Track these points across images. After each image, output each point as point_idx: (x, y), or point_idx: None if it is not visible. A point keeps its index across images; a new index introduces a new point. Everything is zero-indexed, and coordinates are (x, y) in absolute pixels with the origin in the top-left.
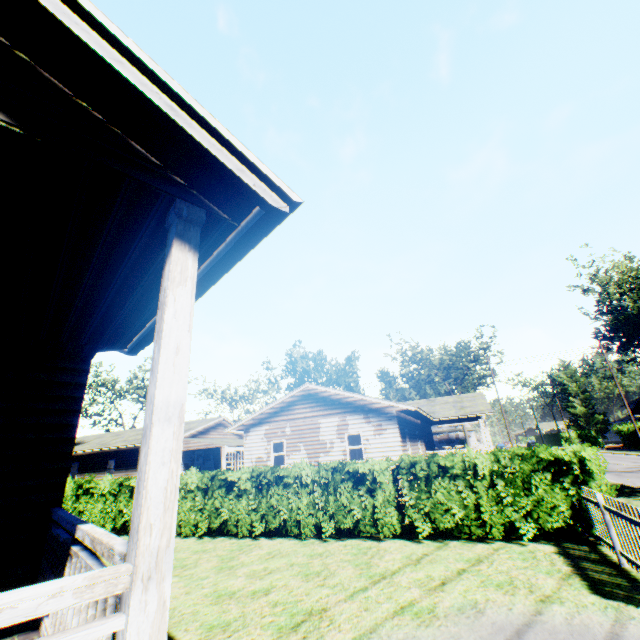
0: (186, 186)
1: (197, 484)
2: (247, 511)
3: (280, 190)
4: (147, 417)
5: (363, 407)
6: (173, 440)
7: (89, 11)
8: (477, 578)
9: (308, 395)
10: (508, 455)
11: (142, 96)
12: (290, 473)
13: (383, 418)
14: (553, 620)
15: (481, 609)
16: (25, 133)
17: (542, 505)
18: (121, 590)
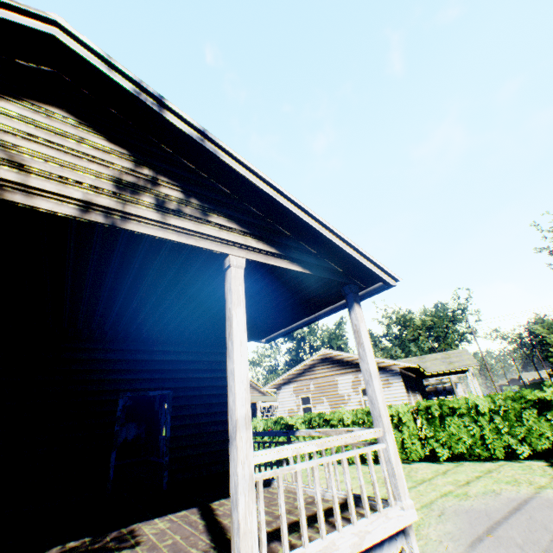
0: (349, 276)
1: (263, 428)
2: None
3: (394, 277)
4: (365, 377)
5: None
6: (378, 385)
7: (339, 234)
8: (491, 479)
9: (325, 358)
10: (501, 397)
11: (351, 256)
12: (333, 417)
13: (389, 374)
14: (547, 495)
15: (498, 492)
16: (313, 275)
17: (532, 433)
18: (381, 435)
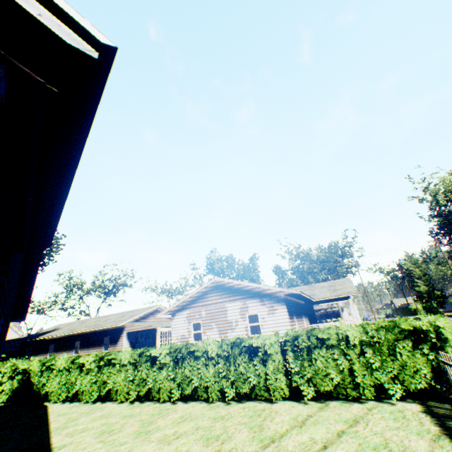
0: None
1: (129, 359)
2: (167, 380)
3: (79, 26)
4: None
5: (259, 293)
6: None
7: None
8: (355, 441)
9: (217, 286)
10: (374, 327)
11: None
12: (199, 348)
13: (274, 301)
14: None
15: None
16: None
17: (406, 369)
18: None
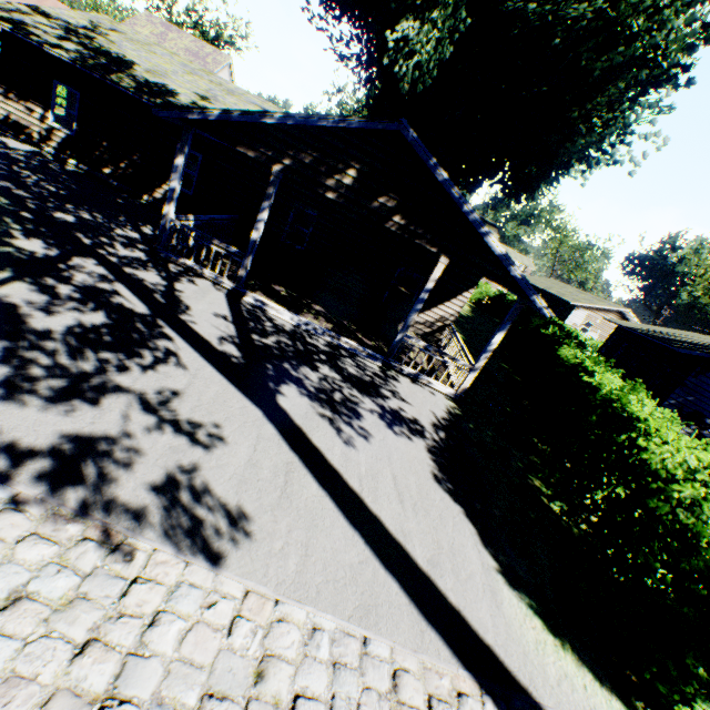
0: None
1: None
2: None
3: None
4: None
5: None
6: None
7: None
8: None
9: (620, 313)
10: None
11: None
12: None
13: None
14: None
15: None
16: None
17: None
18: None
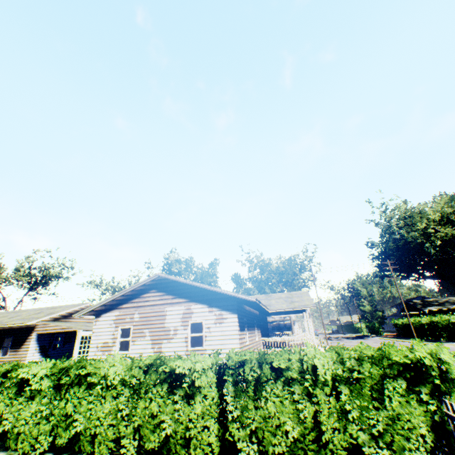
0: None
1: None
2: (37, 419)
3: None
4: None
5: (208, 297)
6: None
7: None
8: None
9: (159, 284)
10: (354, 355)
11: None
12: (99, 369)
13: (225, 308)
14: None
15: None
16: None
17: (396, 423)
18: None
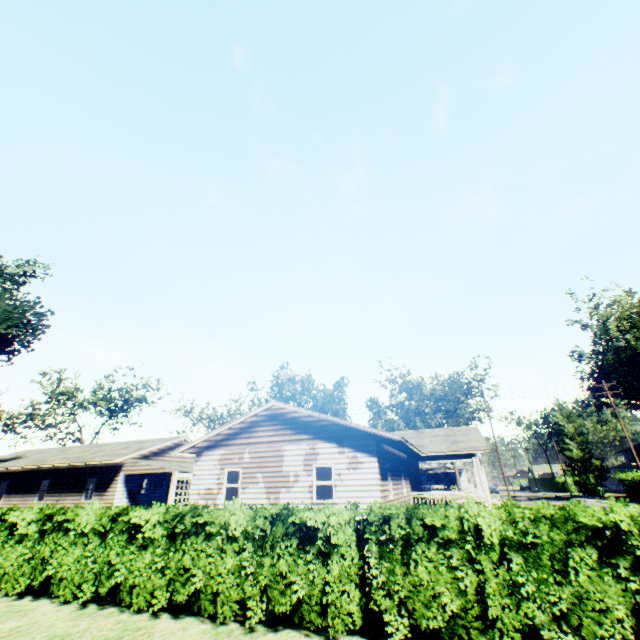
0: None
1: (94, 525)
2: (151, 571)
3: None
4: None
5: (337, 433)
6: None
7: None
8: None
9: (274, 415)
10: (528, 514)
11: None
12: (217, 518)
13: (360, 448)
14: None
15: None
16: None
17: (585, 603)
18: None
